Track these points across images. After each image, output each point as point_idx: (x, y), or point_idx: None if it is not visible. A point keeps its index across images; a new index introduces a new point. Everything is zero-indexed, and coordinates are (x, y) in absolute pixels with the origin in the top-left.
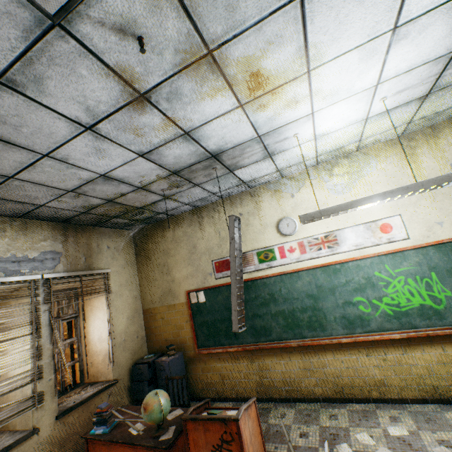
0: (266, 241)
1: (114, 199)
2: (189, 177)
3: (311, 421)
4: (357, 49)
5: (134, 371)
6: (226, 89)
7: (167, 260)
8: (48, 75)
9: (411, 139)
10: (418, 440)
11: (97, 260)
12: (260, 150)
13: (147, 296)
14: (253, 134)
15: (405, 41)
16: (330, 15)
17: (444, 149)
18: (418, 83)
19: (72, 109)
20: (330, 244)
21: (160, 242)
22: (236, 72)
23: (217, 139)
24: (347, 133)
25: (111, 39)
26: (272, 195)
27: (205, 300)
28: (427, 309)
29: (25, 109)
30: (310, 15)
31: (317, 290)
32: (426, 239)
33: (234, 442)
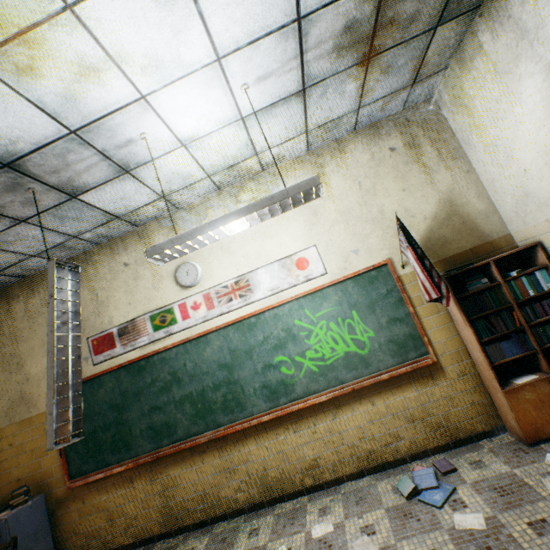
0: (163, 298)
1: None
2: None
3: None
4: None
5: None
6: None
7: (17, 349)
8: None
9: (319, 155)
10: (341, 535)
11: None
12: (98, 159)
13: None
14: (57, 127)
15: None
16: None
17: (351, 165)
18: (280, 68)
19: None
20: (242, 291)
21: (5, 321)
22: None
23: None
24: (229, 140)
25: None
26: (168, 234)
27: None
28: (353, 357)
29: None
30: None
31: (231, 356)
32: (344, 271)
33: None
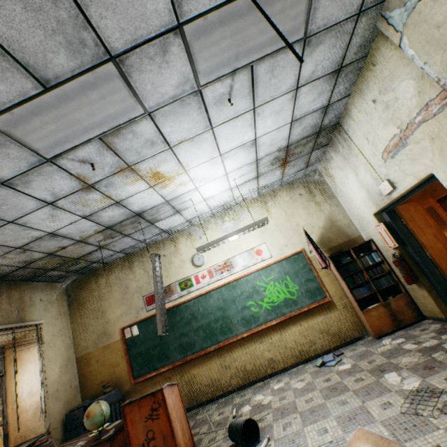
0: (185, 273)
1: (55, 252)
2: (120, 230)
3: (228, 404)
4: (207, 162)
5: (68, 420)
6: (141, 180)
7: (102, 304)
8: (35, 179)
9: (264, 197)
10: (288, 385)
11: (29, 313)
12: (170, 209)
13: (81, 343)
14: (163, 200)
15: (229, 158)
16: (187, 152)
17: (281, 202)
18: (248, 172)
19: (43, 194)
20: (228, 267)
21: (94, 289)
22: (145, 173)
23: (139, 204)
24: (223, 196)
25: (77, 164)
26: (187, 239)
27: (139, 332)
28: (288, 300)
29: (11, 196)
30: (177, 153)
31: (224, 303)
32: (281, 255)
33: (161, 407)
